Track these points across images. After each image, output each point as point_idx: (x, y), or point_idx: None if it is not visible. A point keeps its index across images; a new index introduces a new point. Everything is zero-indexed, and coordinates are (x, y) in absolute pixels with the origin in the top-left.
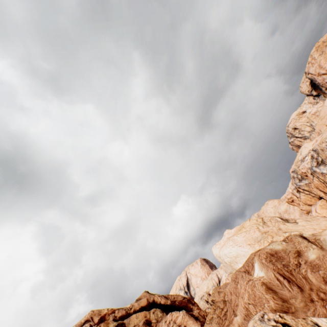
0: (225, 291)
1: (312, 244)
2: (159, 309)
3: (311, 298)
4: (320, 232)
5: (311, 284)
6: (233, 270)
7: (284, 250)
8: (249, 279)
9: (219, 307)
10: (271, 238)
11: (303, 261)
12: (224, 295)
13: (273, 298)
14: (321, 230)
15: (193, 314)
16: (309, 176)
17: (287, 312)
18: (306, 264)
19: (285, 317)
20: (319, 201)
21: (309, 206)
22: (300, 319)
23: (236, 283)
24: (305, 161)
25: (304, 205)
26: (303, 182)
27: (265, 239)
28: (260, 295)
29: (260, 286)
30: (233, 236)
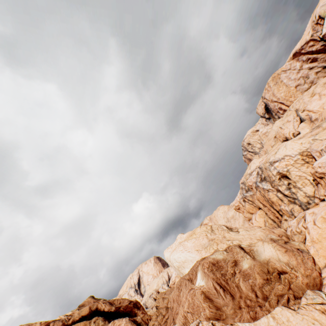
0: (169, 297)
1: (247, 254)
2: (102, 318)
3: (240, 305)
4: (255, 243)
5: (241, 292)
6: (180, 274)
7: (224, 260)
8: (191, 287)
9: (161, 313)
10: (216, 245)
11: (238, 270)
12: (168, 301)
13: (209, 307)
14: (256, 240)
15: (136, 320)
16: (254, 189)
17: (219, 319)
18: (240, 273)
19: (217, 324)
20: (259, 211)
21: (251, 214)
22: (228, 325)
23: (179, 291)
24: (252, 176)
25: (247, 213)
26: (249, 193)
27: (211, 246)
28: (198, 304)
29: (200, 295)
30: (184, 242)
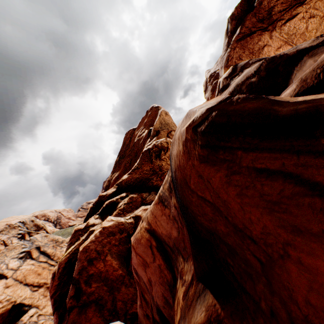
0: None
1: None
2: None
3: None
4: None
5: None
6: None
7: None
8: None
9: None
10: None
11: None
12: None
13: None
14: None
15: None
16: None
17: None
18: None
19: None
20: None
21: None
22: None
23: None
24: None
25: None
26: None
27: None
28: None
29: None
30: None
